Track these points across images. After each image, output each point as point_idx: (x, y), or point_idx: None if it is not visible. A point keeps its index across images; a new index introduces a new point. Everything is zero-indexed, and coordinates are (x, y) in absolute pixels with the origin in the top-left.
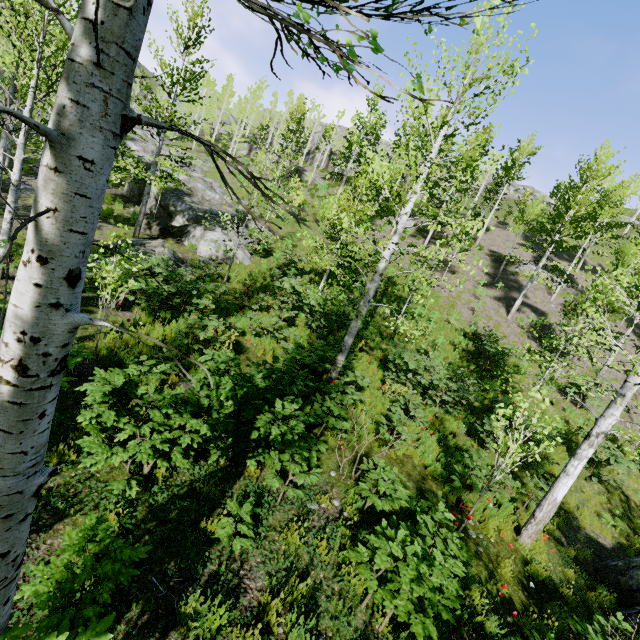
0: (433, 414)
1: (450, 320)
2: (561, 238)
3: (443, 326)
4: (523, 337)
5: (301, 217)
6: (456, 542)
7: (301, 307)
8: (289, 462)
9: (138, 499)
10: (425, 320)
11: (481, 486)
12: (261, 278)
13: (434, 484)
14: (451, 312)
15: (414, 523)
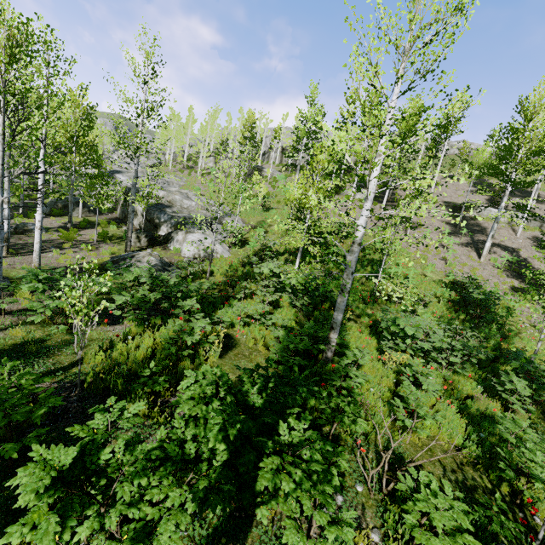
0: (441, 377)
1: (425, 273)
2: (518, 176)
3: (421, 280)
4: (502, 277)
5: (267, 206)
6: None
7: (282, 287)
8: (310, 508)
9: None
10: (402, 278)
11: (540, 473)
12: (241, 267)
13: (475, 472)
14: (424, 265)
15: None
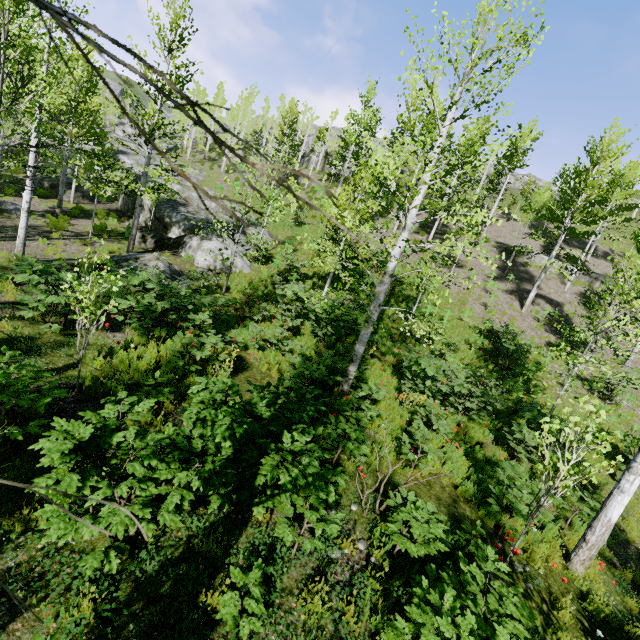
0: (456, 423)
1: (462, 317)
2: (574, 224)
3: (456, 324)
4: (540, 331)
5: (300, 220)
6: (514, 601)
7: (306, 314)
8: (303, 508)
9: (122, 571)
10: (436, 319)
11: (523, 509)
12: (262, 286)
13: (467, 507)
14: (463, 309)
15: (452, 562)
